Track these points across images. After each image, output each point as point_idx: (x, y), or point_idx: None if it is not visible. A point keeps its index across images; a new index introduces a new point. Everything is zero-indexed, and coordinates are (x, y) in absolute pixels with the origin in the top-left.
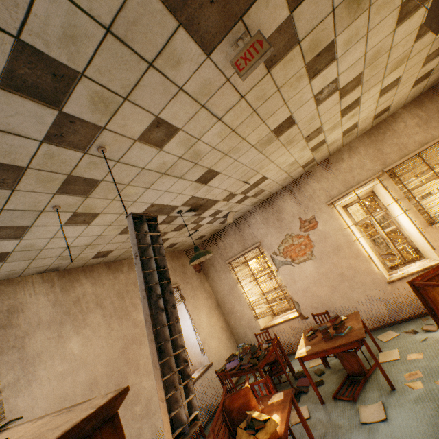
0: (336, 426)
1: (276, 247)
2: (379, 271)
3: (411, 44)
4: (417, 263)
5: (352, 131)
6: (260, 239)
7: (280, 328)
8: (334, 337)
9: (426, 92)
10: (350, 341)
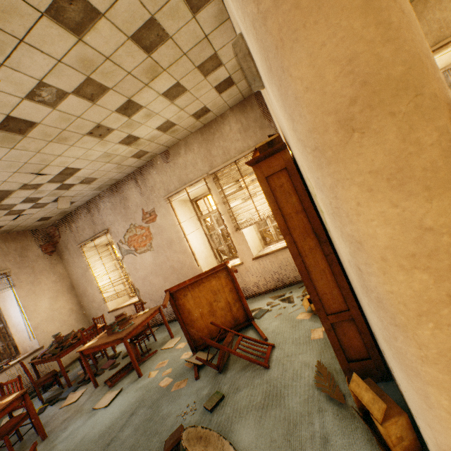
0: (80, 410)
1: (122, 235)
2: (199, 266)
3: (145, 55)
4: (235, 260)
5: (173, 128)
6: (109, 225)
7: (125, 311)
8: (117, 332)
9: (249, 97)
10: (113, 339)
